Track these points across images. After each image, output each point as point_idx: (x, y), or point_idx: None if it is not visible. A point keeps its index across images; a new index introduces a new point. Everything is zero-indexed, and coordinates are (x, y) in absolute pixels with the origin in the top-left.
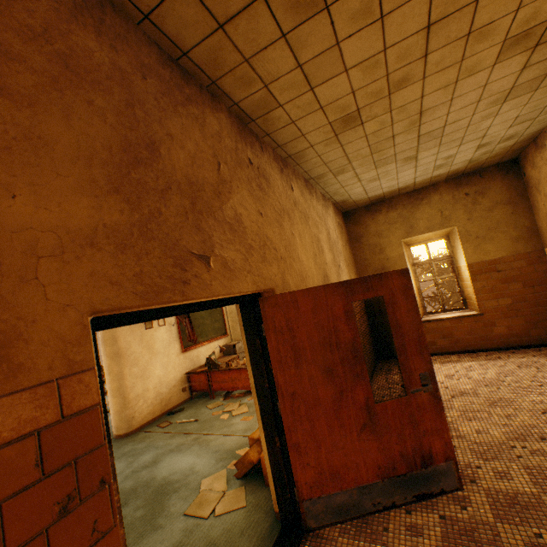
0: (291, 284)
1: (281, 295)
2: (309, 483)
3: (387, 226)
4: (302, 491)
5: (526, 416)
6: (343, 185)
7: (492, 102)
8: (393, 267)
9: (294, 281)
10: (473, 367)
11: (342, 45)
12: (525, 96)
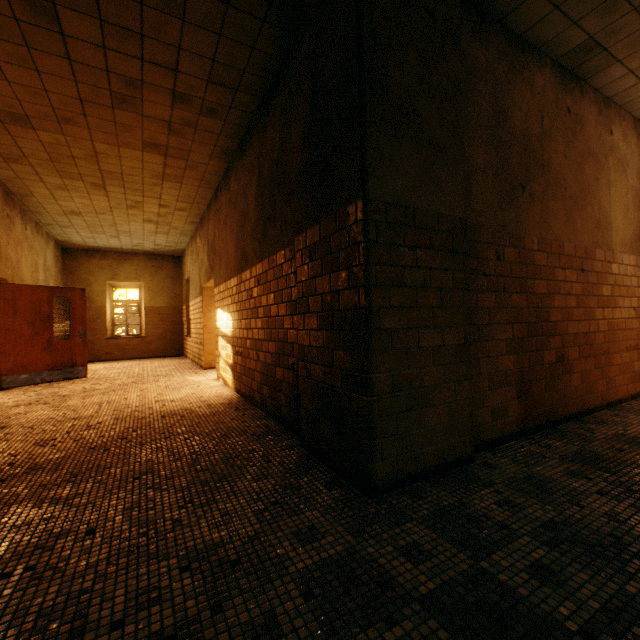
0: (17, 282)
1: (14, 284)
2: (9, 369)
3: (99, 269)
4: (4, 372)
5: (135, 368)
6: (67, 233)
7: (151, 232)
8: (96, 299)
9: (19, 281)
10: (129, 362)
11: (74, 198)
12: (165, 235)
